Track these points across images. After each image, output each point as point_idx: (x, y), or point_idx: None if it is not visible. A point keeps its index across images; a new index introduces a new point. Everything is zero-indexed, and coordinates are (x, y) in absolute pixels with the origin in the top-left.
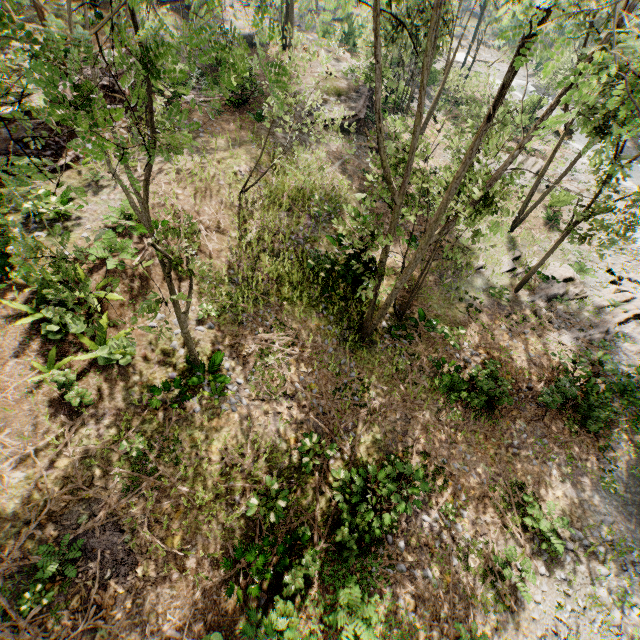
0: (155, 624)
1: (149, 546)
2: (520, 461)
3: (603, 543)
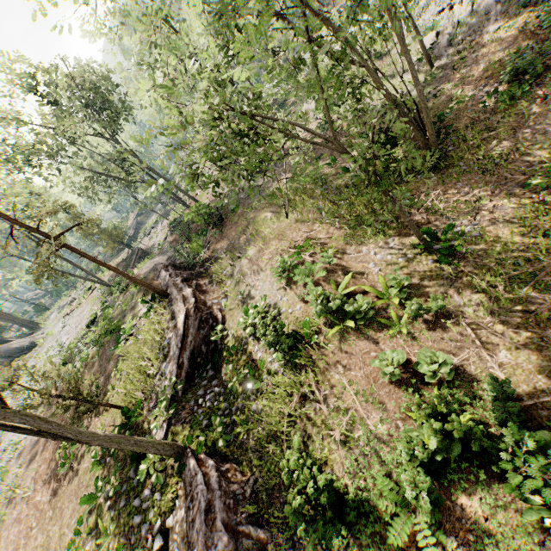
0: None
1: None
2: None
3: None
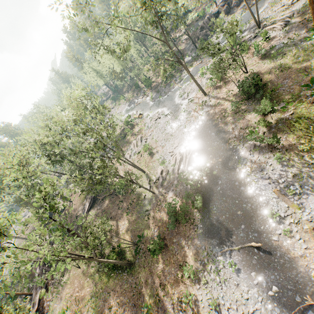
0: None
1: None
2: (179, 255)
3: (206, 257)
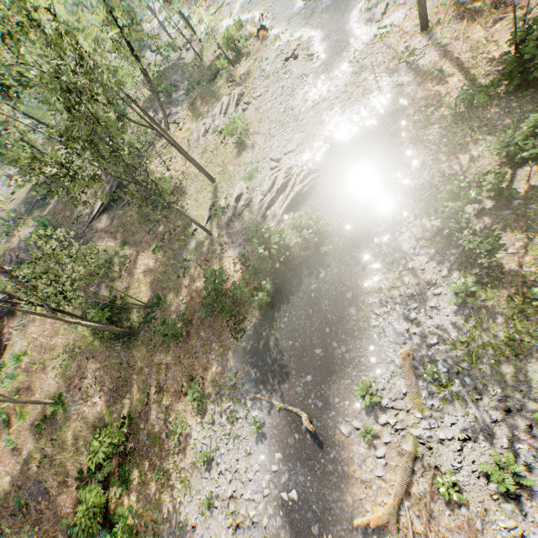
0: (63, 509)
1: (51, 484)
2: (198, 360)
3: (231, 388)
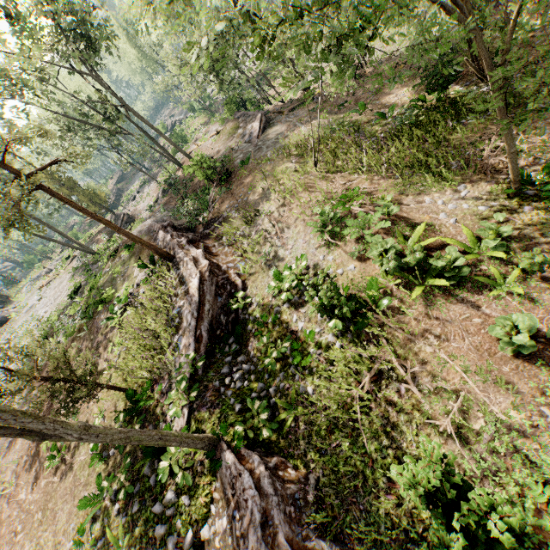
0: None
1: None
2: None
3: None
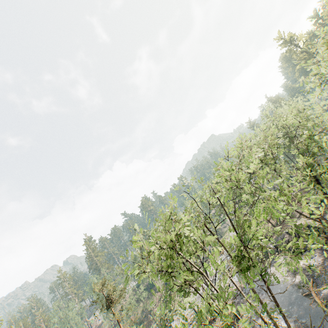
0: None
1: None
2: None
3: None
